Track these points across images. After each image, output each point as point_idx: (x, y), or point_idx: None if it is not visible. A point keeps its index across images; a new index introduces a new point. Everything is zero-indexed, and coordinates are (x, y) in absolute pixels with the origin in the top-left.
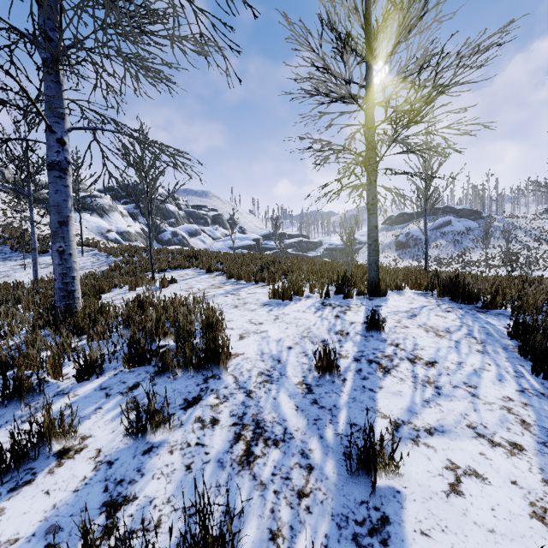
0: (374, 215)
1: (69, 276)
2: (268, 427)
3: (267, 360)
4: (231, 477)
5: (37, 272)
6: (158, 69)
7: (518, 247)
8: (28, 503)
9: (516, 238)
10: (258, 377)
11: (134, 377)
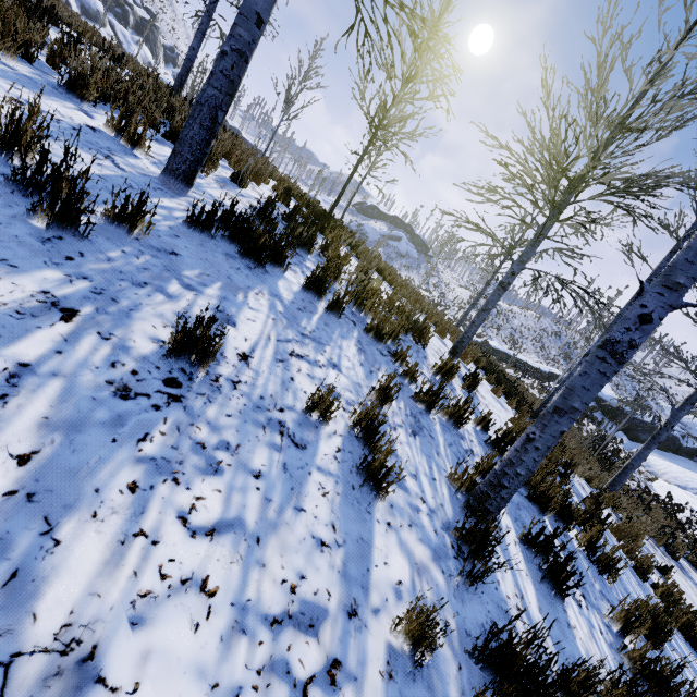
0: (198, 40)
1: None
2: None
3: None
4: None
5: None
6: None
7: (423, 287)
8: None
9: (429, 281)
10: None
11: None
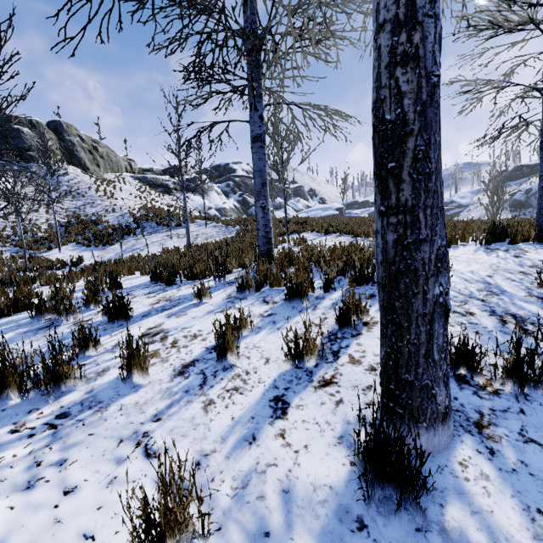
0: None
1: (269, 227)
2: (526, 318)
3: (475, 283)
4: (522, 339)
5: (189, 239)
6: (345, 37)
7: None
8: (372, 342)
9: None
10: (479, 292)
11: (364, 291)
